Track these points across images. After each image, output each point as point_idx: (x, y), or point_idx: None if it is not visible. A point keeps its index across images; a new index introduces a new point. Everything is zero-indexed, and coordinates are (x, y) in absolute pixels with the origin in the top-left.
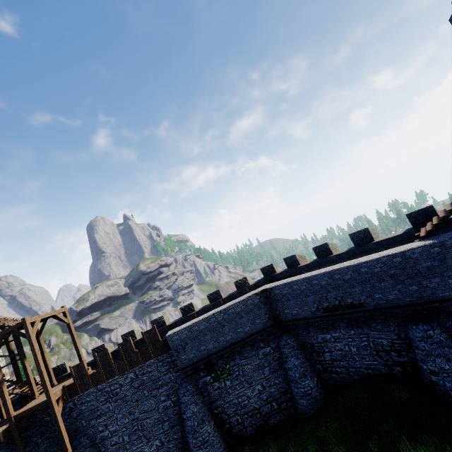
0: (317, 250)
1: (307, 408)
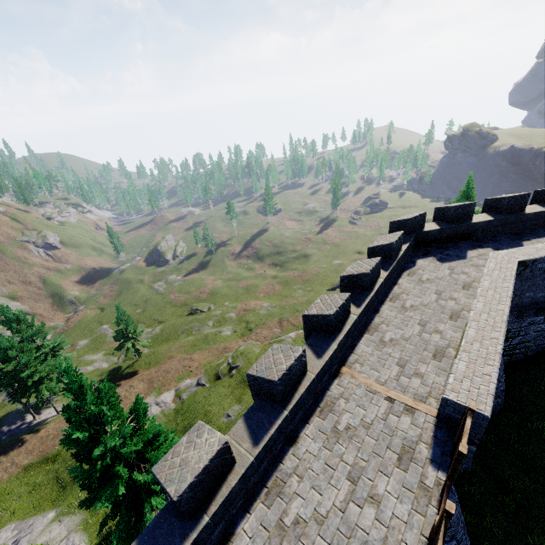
0: (512, 201)
1: (500, 405)
